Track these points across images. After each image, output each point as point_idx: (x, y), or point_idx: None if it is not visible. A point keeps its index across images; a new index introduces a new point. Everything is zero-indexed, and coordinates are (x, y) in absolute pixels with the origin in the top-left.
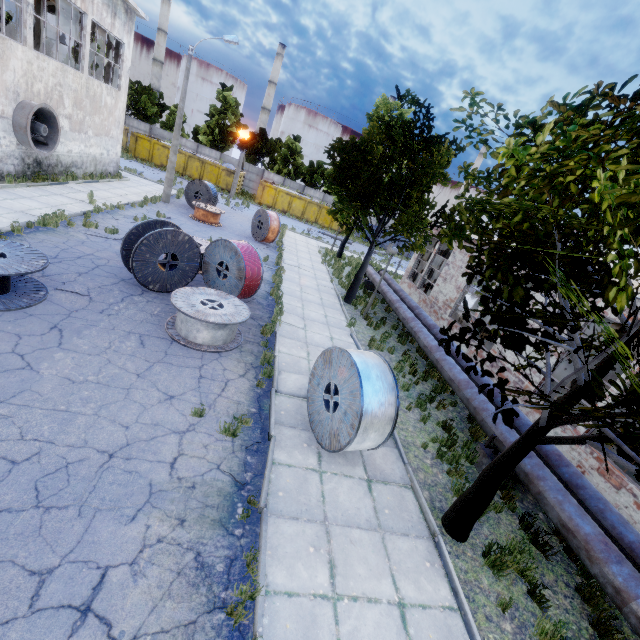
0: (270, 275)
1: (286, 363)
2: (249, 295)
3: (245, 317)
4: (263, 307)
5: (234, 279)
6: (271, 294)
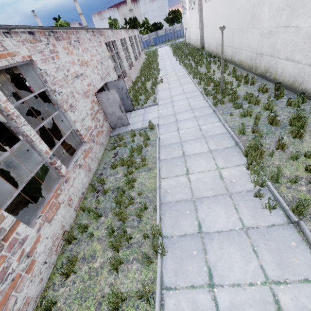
0: None
1: None
2: None
3: None
4: None
5: None
6: None
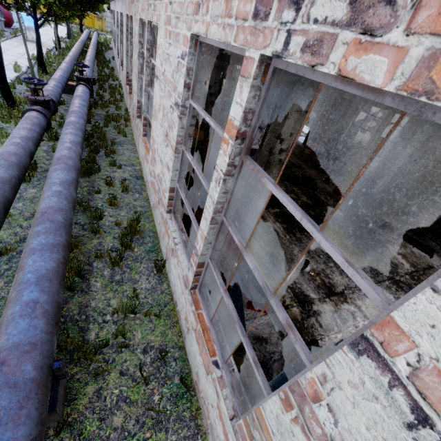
0: None
1: None
2: (11, 24)
3: (3, 20)
4: None
5: (0, 15)
6: None
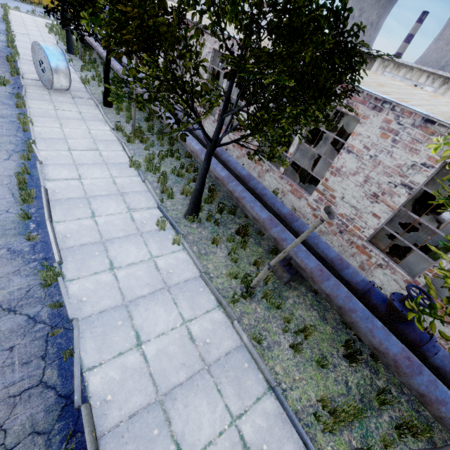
0: (4, 38)
1: (27, 72)
2: None
3: None
4: (5, 52)
5: None
6: (8, 47)
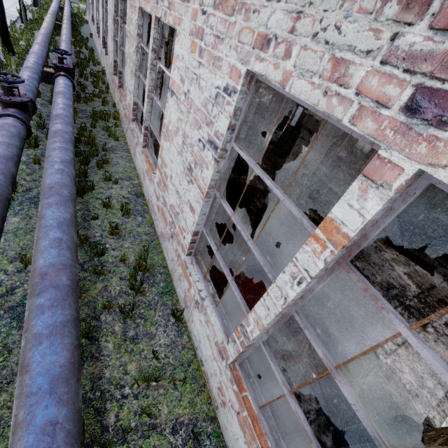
0: None
1: None
2: None
3: None
4: None
5: None
6: None
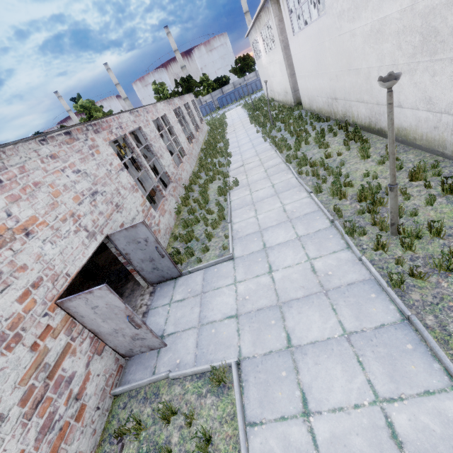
0: None
1: None
2: None
3: None
4: None
5: None
6: None
